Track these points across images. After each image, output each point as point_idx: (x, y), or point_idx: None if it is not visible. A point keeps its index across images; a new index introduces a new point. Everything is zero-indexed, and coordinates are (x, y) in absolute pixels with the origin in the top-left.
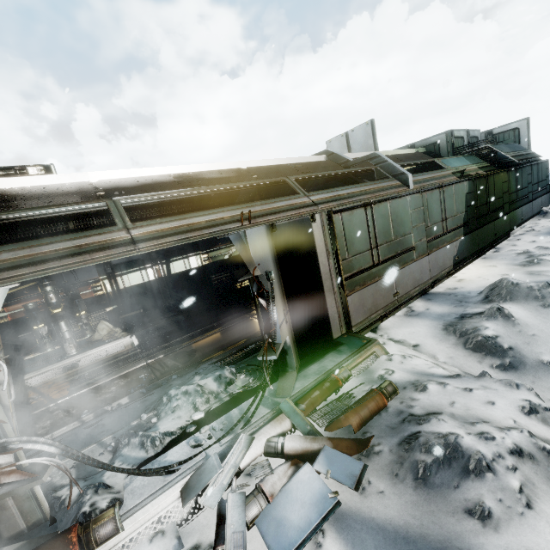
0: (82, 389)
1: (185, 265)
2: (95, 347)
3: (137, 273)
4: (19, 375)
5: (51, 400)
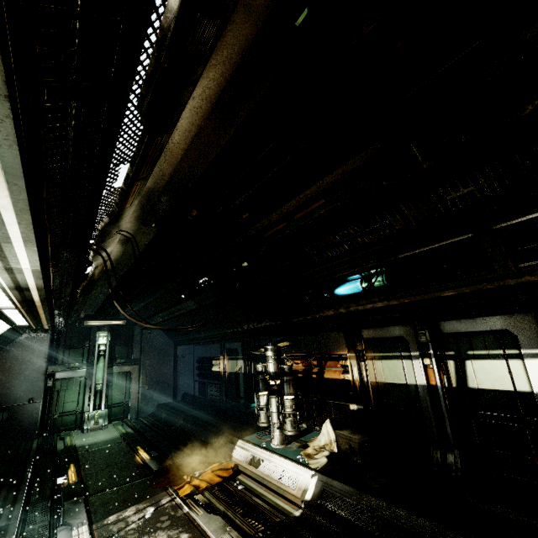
0: (188, 504)
1: (510, 375)
2: (282, 455)
3: (395, 362)
4: (243, 435)
5: (181, 487)
